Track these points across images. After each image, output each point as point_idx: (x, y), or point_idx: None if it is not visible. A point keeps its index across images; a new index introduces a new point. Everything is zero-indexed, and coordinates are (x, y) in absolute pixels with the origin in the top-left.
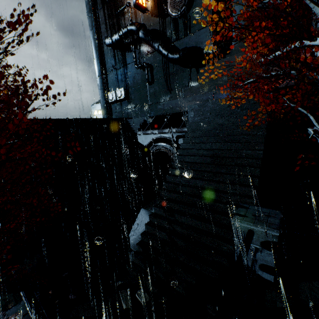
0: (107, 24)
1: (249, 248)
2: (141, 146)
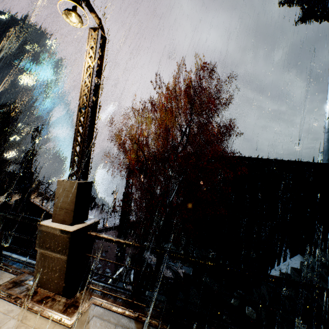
0: None
1: None
2: None
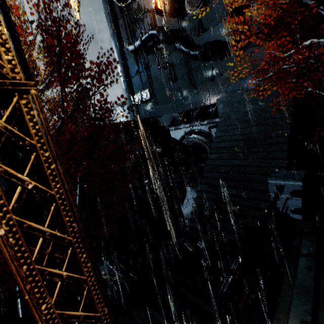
0: (128, 32)
1: (281, 194)
2: (174, 140)
